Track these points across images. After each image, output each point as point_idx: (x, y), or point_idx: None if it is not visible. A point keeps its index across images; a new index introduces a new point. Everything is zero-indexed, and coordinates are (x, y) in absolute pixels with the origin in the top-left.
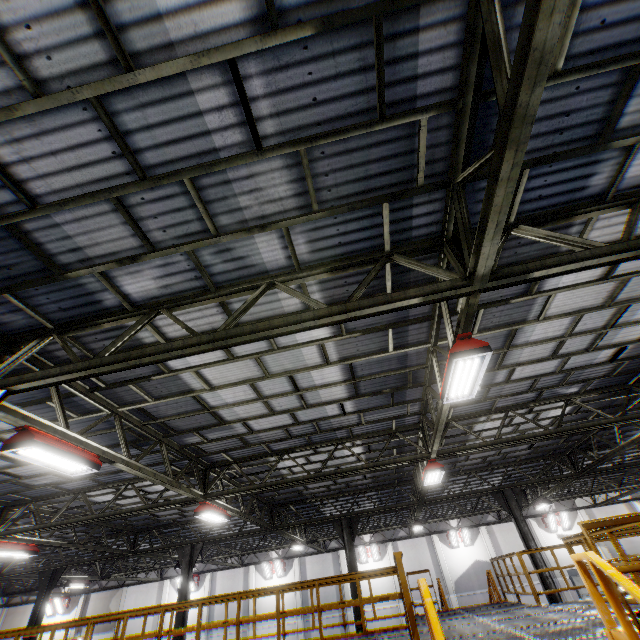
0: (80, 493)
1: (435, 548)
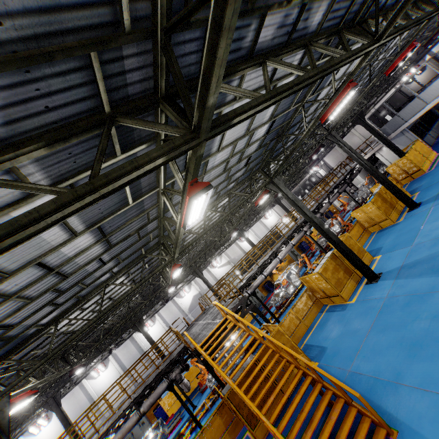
0: None
1: (176, 302)
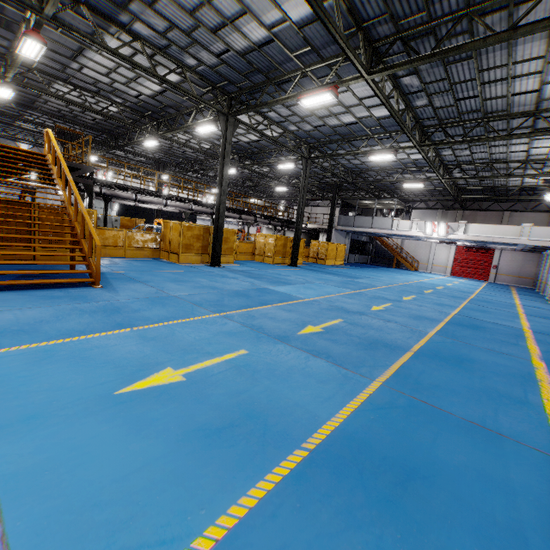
0: None
1: None
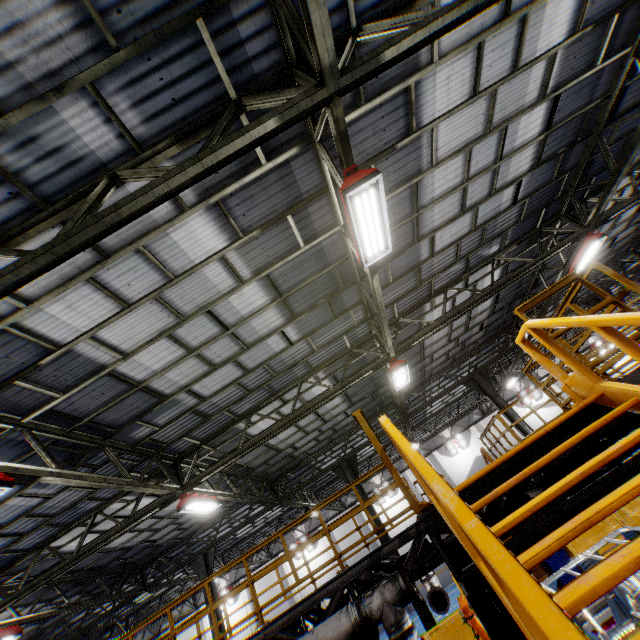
0: (43, 547)
1: (439, 462)
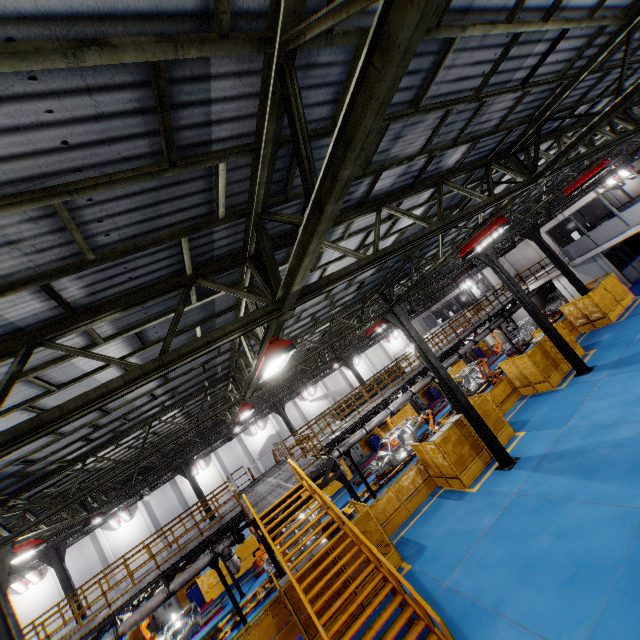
0: None
1: (243, 441)
